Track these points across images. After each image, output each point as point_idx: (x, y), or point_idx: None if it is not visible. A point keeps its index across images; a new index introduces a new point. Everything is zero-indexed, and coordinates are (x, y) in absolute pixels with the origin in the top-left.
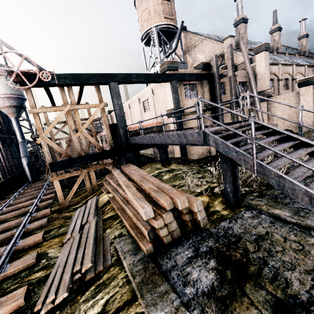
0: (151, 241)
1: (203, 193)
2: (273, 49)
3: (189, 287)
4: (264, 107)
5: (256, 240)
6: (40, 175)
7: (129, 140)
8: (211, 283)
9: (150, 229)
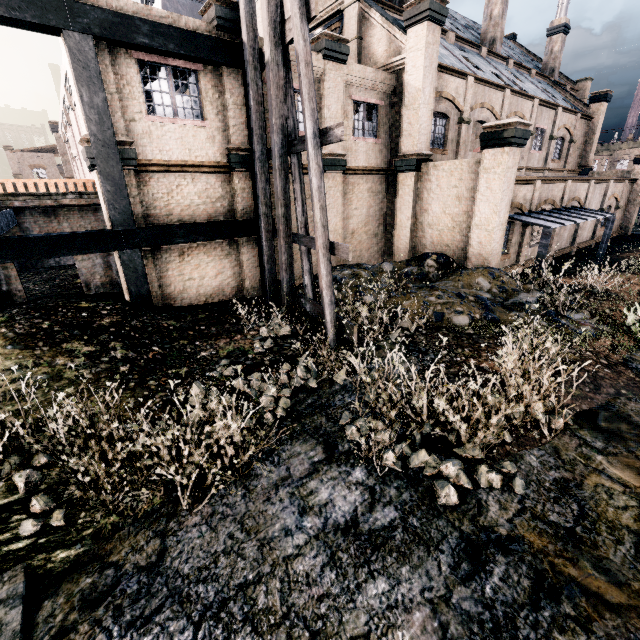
0: None
1: None
2: (484, 40)
3: None
4: (409, 186)
5: None
6: None
7: None
8: None
9: None
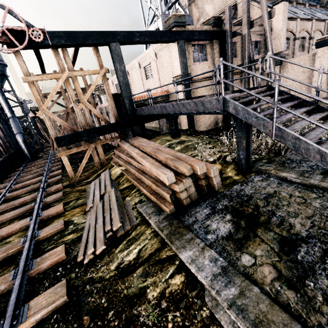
0: (173, 203)
1: (216, 161)
2: None
3: (210, 234)
4: (276, 72)
5: (265, 198)
6: (38, 153)
7: (136, 111)
8: (228, 231)
9: (171, 193)
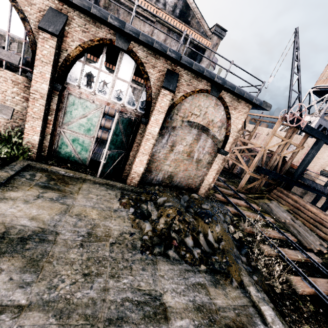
0: None
1: None
2: None
3: None
4: None
5: None
6: None
7: (304, 179)
8: None
9: None
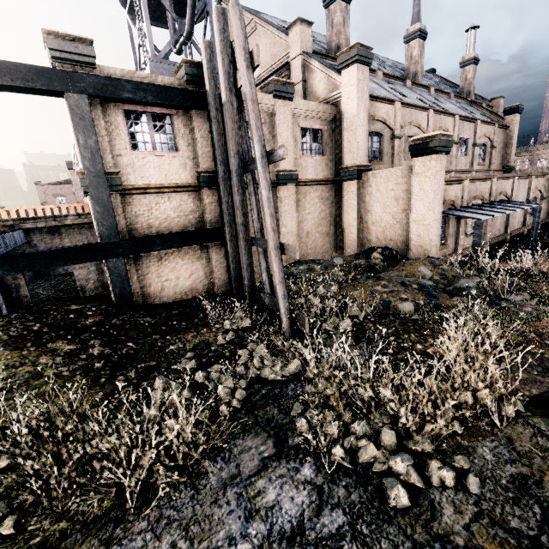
0: None
1: None
2: (407, 74)
3: None
4: (353, 192)
5: None
6: None
7: None
8: None
9: None
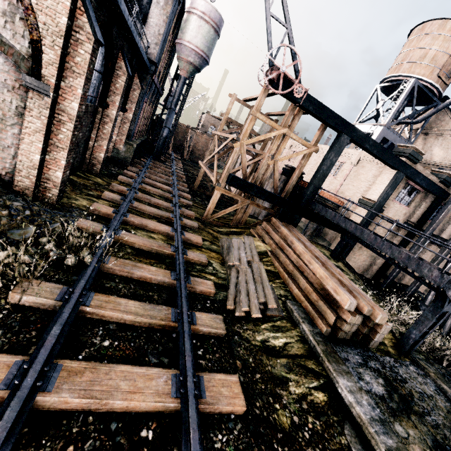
0: (330, 326)
1: None
2: None
3: (363, 382)
4: None
5: (421, 393)
6: None
7: (314, 204)
8: (381, 393)
9: (336, 316)
